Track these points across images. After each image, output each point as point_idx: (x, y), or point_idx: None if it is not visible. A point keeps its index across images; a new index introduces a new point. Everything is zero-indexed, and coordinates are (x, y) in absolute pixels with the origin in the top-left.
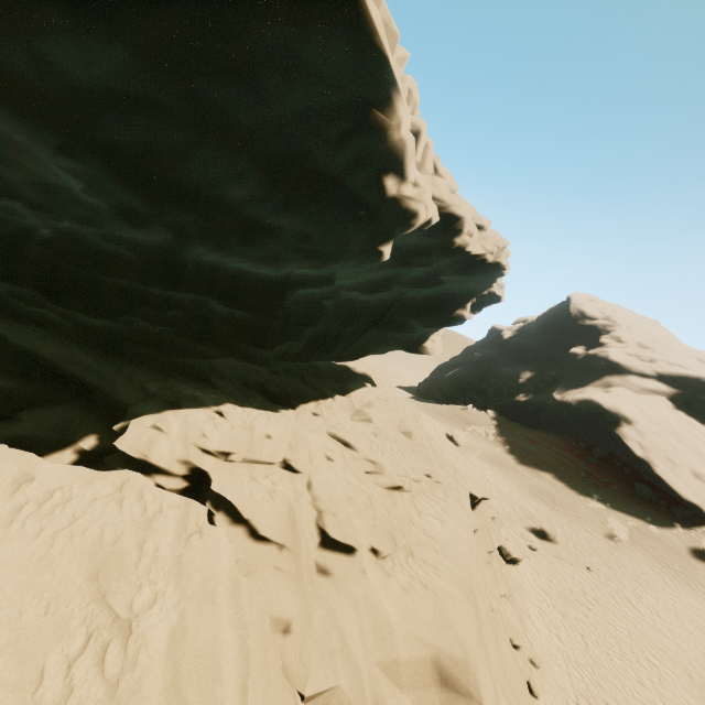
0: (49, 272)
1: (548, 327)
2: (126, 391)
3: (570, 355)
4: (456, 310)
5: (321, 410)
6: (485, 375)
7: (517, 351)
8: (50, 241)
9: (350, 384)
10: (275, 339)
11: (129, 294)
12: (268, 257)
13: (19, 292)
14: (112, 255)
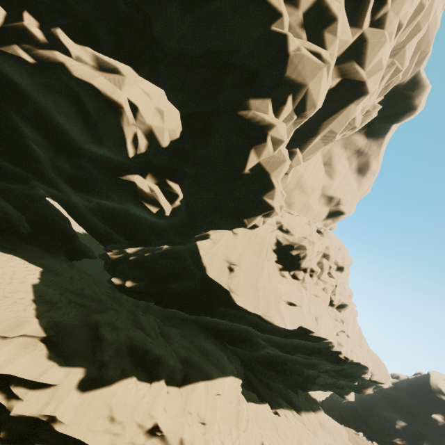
0: (264, 358)
1: (414, 390)
2: (267, 395)
3: (432, 419)
4: (366, 389)
5: (308, 418)
6: (370, 411)
7: (393, 401)
8: (270, 353)
9: (315, 406)
10: (308, 389)
11: (282, 371)
12: (322, 374)
13: (246, 354)
14: (287, 363)
